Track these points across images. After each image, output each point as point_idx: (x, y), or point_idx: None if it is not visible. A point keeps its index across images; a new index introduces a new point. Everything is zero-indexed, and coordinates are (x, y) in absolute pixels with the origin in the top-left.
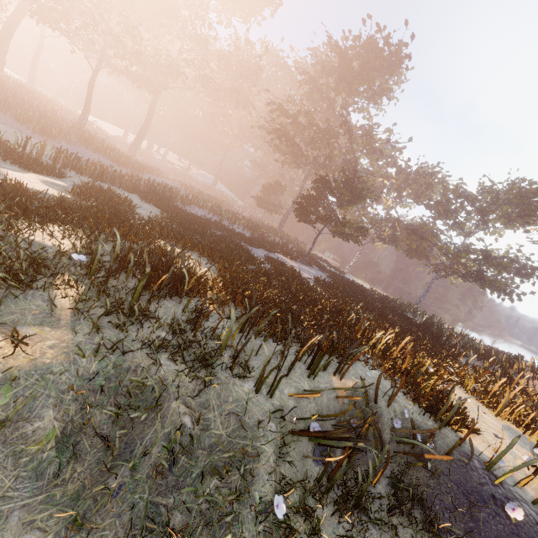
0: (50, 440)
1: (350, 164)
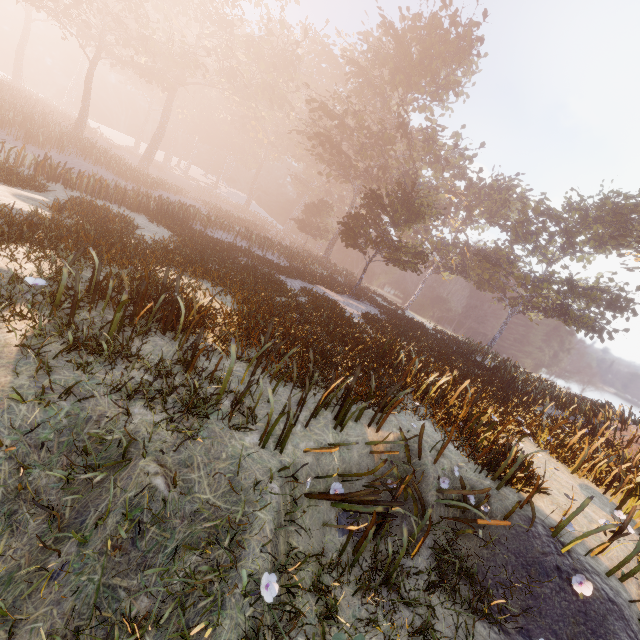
0: None
1: (410, 176)
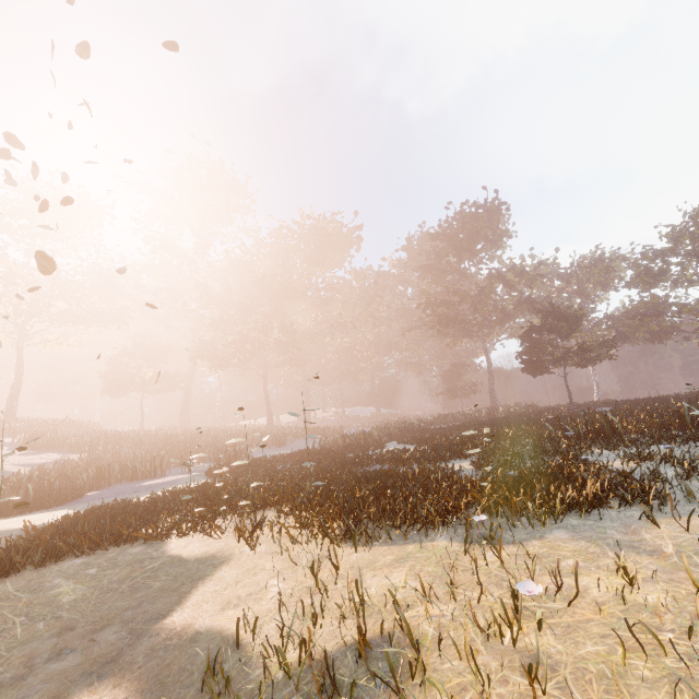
0: None
1: (523, 303)
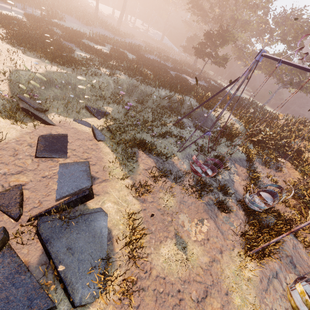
0: (125, 89)
1: (235, 18)
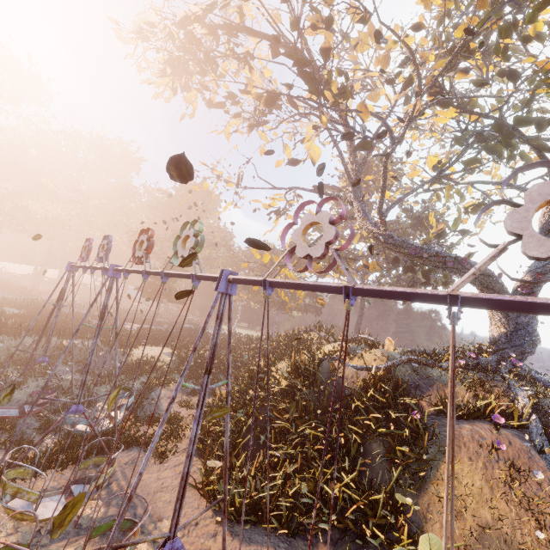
0: None
1: None
